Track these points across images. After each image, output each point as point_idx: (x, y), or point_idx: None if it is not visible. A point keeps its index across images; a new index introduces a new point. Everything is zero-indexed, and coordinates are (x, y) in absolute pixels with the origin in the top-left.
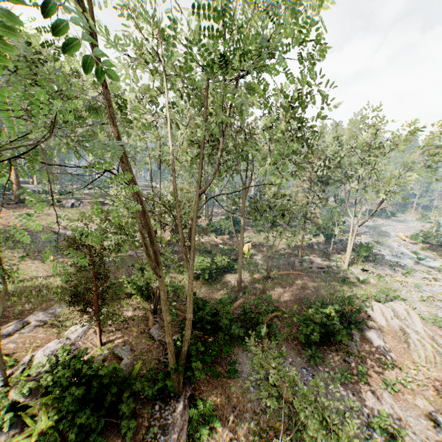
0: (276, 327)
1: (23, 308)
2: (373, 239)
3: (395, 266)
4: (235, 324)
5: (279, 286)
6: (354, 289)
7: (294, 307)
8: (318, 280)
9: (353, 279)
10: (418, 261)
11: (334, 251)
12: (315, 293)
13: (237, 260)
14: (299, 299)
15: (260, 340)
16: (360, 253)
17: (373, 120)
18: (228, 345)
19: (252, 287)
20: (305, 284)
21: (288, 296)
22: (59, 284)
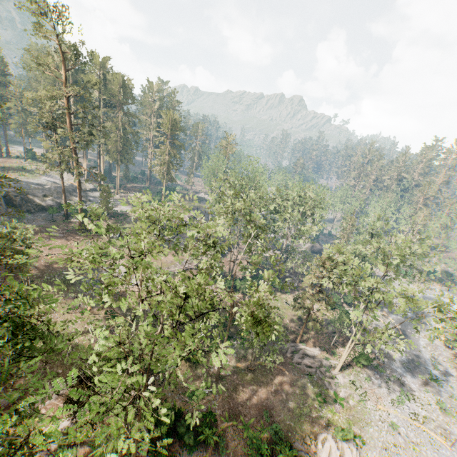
0: (223, 441)
1: (57, 370)
2: (401, 328)
3: (393, 384)
4: (188, 433)
5: (255, 382)
6: (325, 408)
7: (252, 419)
8: (296, 384)
9: (333, 392)
10: (429, 382)
11: (341, 340)
12: (283, 403)
13: (233, 336)
14: (264, 406)
15: (207, 448)
16: (359, 360)
17: (397, 250)
18: (173, 456)
19: (230, 379)
20: (281, 387)
21: (256, 399)
22: (86, 344)
